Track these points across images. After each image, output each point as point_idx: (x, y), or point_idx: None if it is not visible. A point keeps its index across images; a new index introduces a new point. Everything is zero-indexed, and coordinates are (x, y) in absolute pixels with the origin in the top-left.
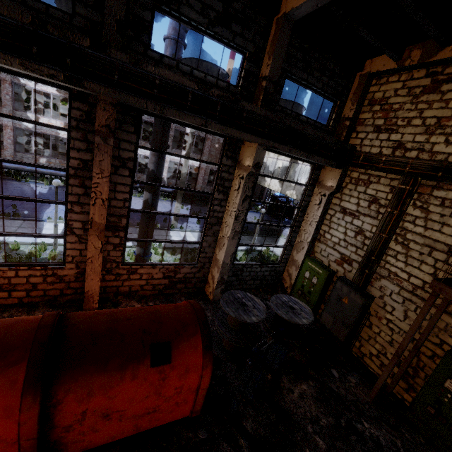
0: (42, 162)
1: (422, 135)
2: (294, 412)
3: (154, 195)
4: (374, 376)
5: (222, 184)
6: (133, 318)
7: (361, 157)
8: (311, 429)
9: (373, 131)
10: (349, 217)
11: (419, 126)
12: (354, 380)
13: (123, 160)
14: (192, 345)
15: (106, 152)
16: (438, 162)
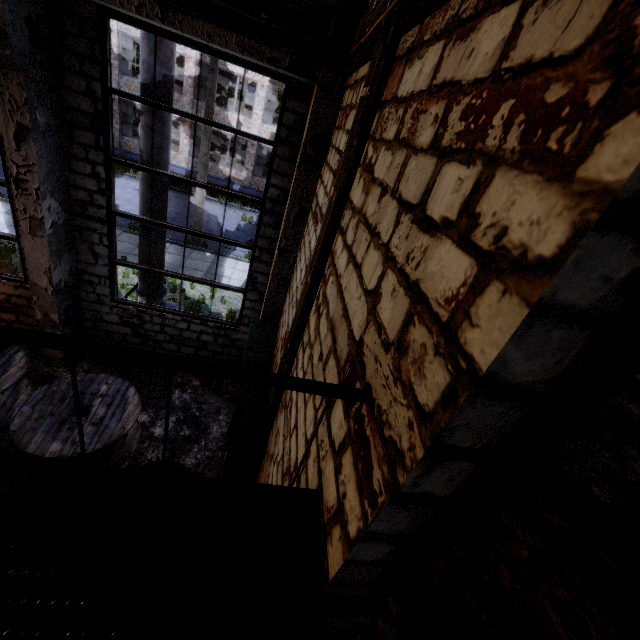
0: None
1: None
2: None
3: None
4: None
5: None
6: None
7: (358, 28)
8: None
9: None
10: (313, 226)
11: None
12: None
13: None
14: None
15: None
16: None
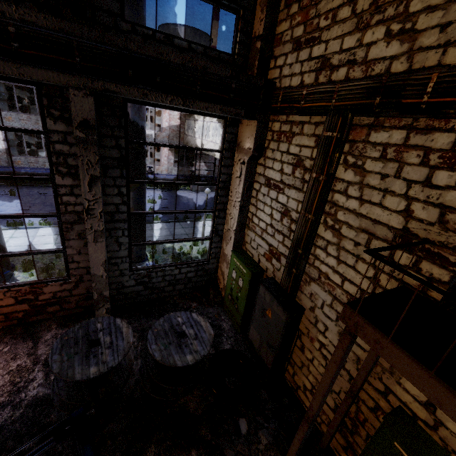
0: None
1: (352, 34)
2: None
3: None
4: None
5: (64, 163)
6: None
7: (280, 96)
8: None
9: (292, 50)
10: (274, 191)
11: (348, 20)
12: (265, 439)
13: None
14: None
15: None
16: (374, 77)
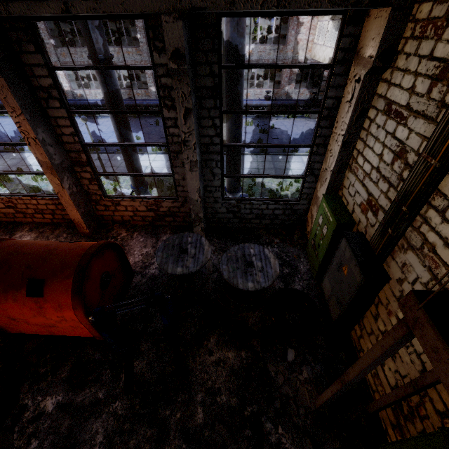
0: (132, 95)
1: None
2: (195, 373)
3: (117, 123)
4: (361, 382)
5: (168, 96)
6: (29, 253)
7: None
8: (200, 399)
9: None
10: (392, 121)
11: None
12: (306, 374)
13: (46, 90)
14: (64, 286)
15: (3, 86)
16: None
